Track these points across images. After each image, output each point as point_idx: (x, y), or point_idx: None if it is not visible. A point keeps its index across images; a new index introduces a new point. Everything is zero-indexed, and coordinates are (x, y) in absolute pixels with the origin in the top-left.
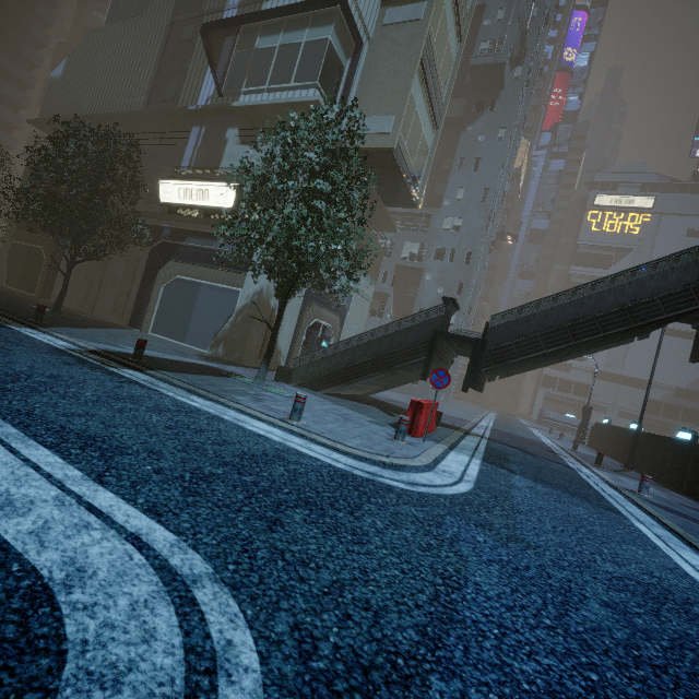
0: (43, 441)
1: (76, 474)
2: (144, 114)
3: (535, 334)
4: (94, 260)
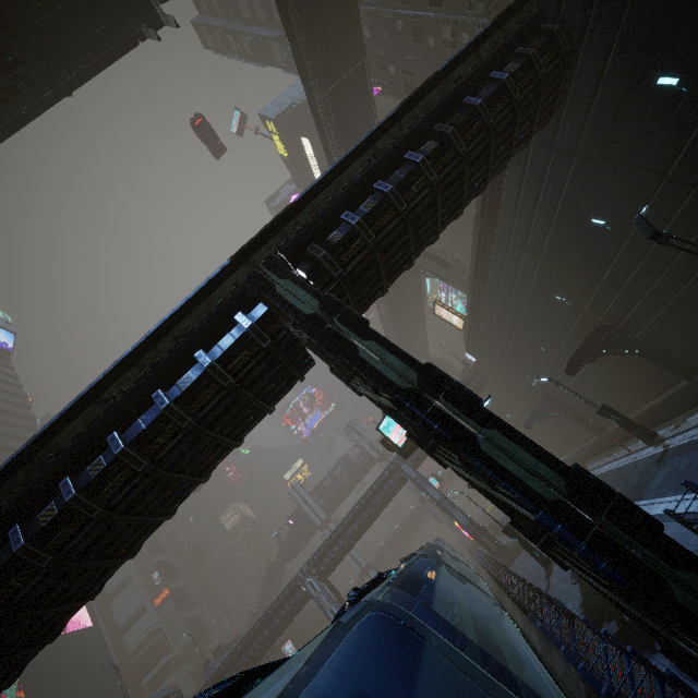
0: None
1: None
2: None
3: None
4: None
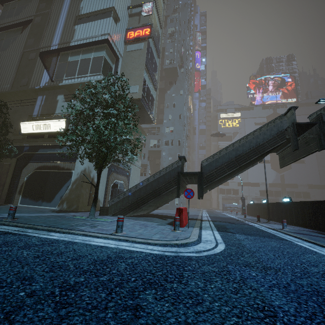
0: None
1: None
2: (10, 92)
3: (222, 166)
4: None
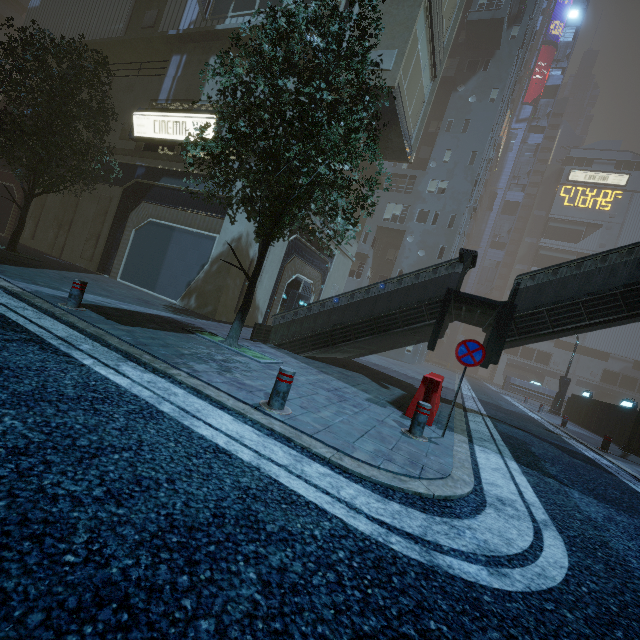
0: None
1: None
2: (122, 41)
3: (575, 301)
4: (64, 199)
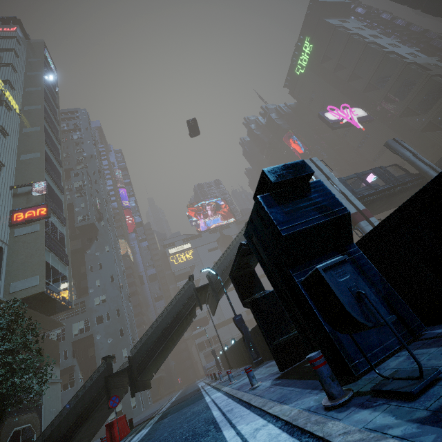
0: None
1: None
2: None
3: (152, 346)
4: None
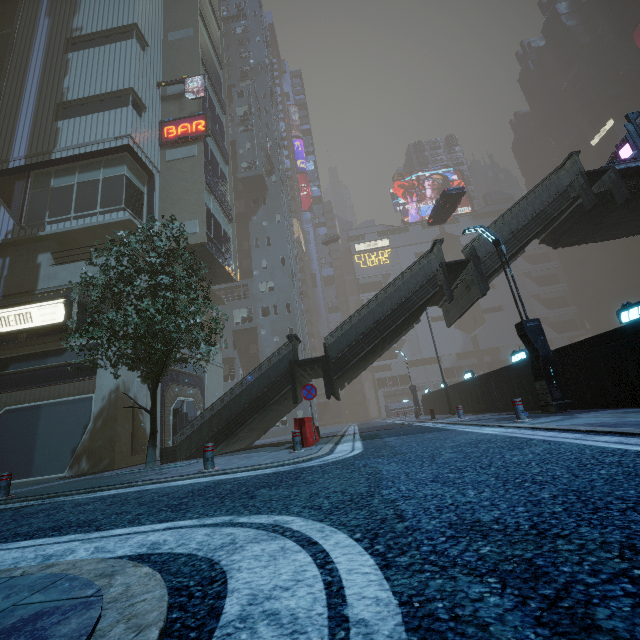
0: (14, 541)
1: (77, 535)
2: None
3: (357, 340)
4: None
